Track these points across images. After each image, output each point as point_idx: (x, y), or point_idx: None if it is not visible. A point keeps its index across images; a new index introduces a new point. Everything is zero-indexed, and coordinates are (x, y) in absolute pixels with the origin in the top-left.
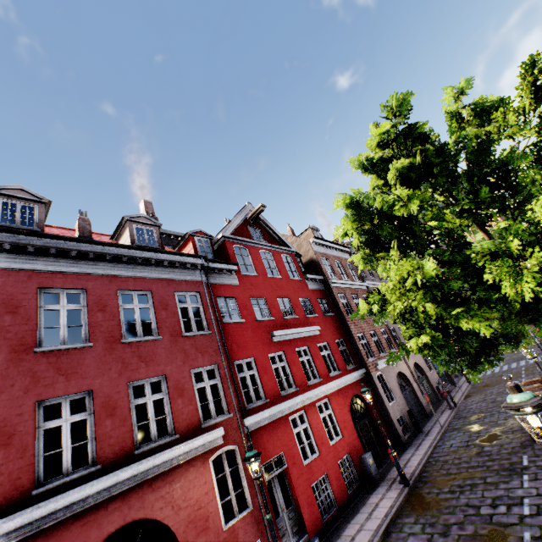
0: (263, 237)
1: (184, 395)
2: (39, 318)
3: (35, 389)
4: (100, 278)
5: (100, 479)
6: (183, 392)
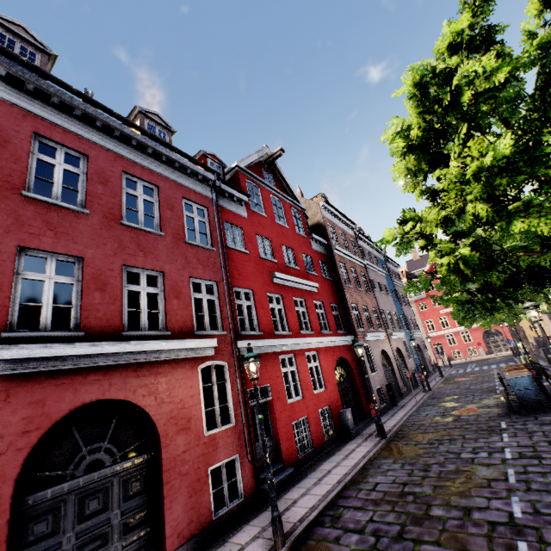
0: (275, 185)
1: (180, 297)
2: (30, 164)
3: (17, 233)
4: (104, 151)
5: (82, 344)
6: (179, 295)
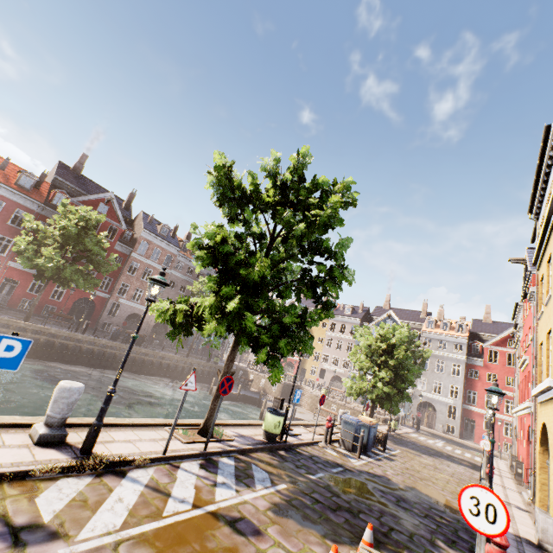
0: (108, 212)
1: None
2: None
3: None
4: None
5: None
6: None
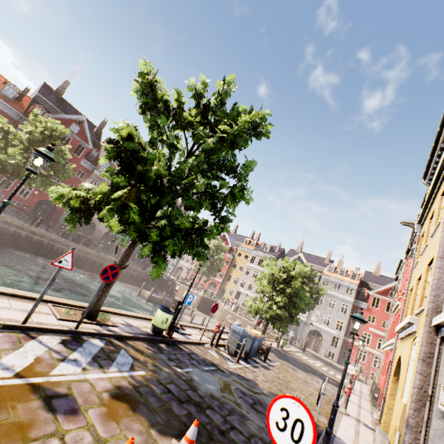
0: (79, 132)
1: None
2: None
3: None
4: None
5: None
6: None
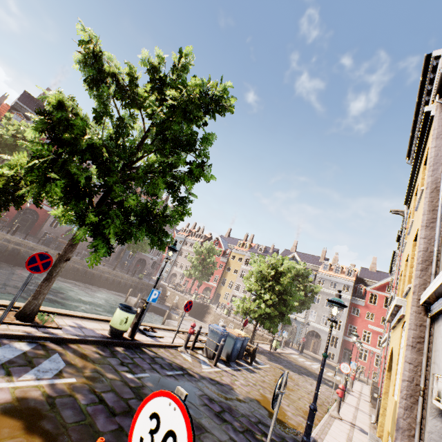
0: None
1: None
2: None
3: None
4: None
5: None
6: None
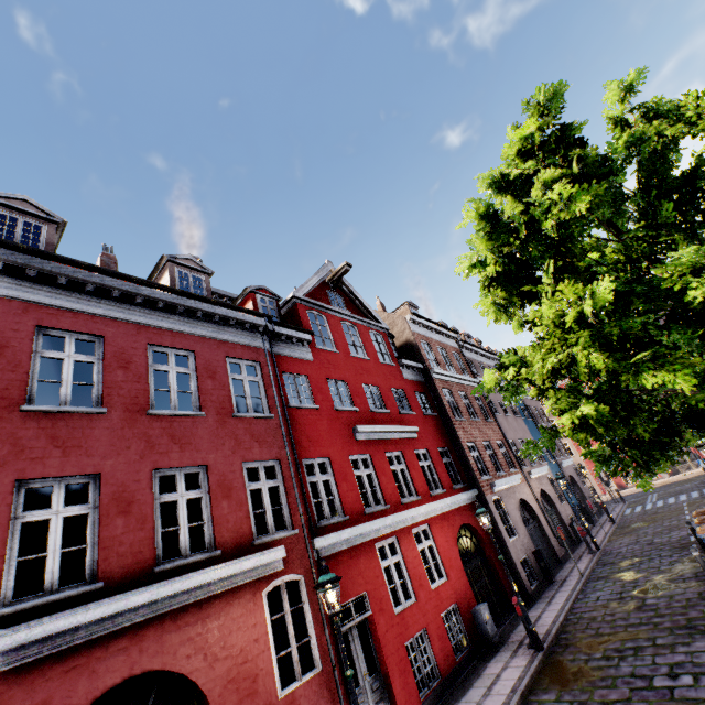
0: (346, 306)
1: (231, 496)
2: (33, 366)
3: (15, 463)
4: (125, 325)
5: (100, 602)
6: (230, 492)
